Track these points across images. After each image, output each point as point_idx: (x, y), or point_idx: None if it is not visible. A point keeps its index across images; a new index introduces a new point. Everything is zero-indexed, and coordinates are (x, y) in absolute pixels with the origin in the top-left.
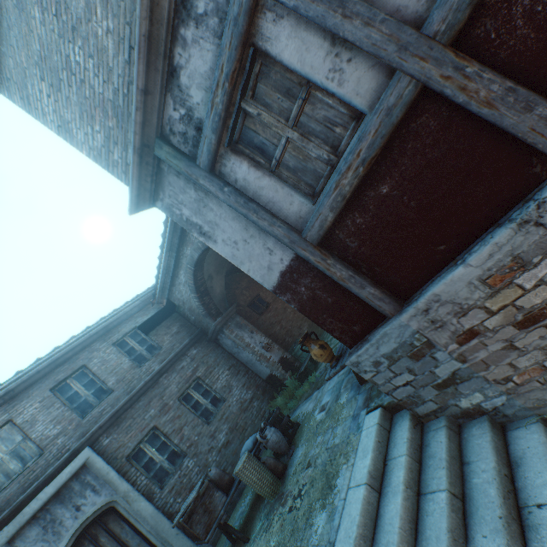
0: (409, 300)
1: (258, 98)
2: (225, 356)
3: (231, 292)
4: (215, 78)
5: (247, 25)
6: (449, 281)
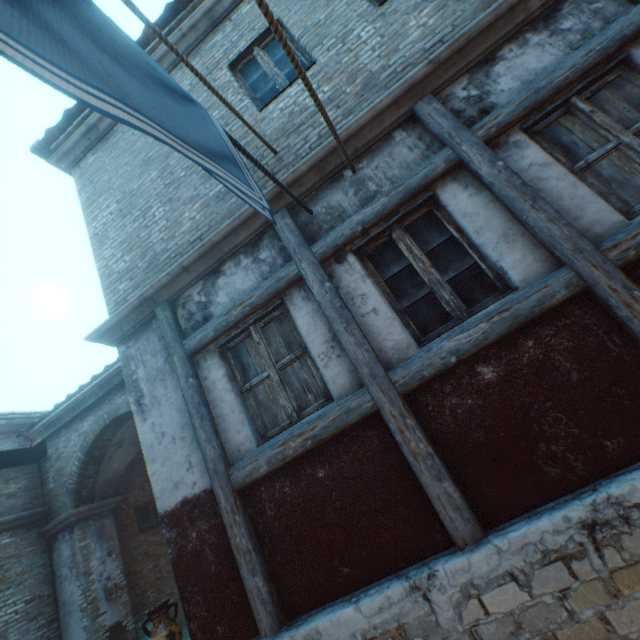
0: (293, 621)
1: (266, 331)
2: (42, 573)
3: (130, 476)
4: (243, 298)
5: (285, 287)
6: (337, 619)
